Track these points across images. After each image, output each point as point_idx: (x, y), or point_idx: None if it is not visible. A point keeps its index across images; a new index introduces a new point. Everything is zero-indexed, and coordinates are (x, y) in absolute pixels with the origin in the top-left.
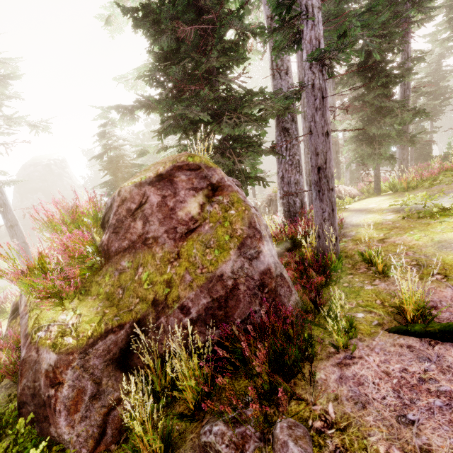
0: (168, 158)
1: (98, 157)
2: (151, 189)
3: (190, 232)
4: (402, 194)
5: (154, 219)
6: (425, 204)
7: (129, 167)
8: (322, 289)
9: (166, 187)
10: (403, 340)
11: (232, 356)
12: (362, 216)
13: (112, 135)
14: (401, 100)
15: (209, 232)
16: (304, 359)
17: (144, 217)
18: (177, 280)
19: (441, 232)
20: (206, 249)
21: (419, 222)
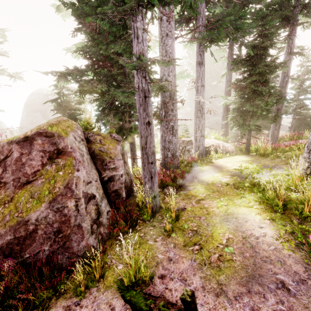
0: (52, 121)
1: (52, 101)
2: (16, 146)
3: (27, 183)
4: (257, 158)
5: (10, 169)
6: (246, 177)
7: (72, 110)
8: (127, 233)
9: (26, 147)
10: (115, 301)
11: (1, 284)
12: (211, 174)
13: (63, 87)
14: (275, 86)
15: (39, 186)
16: (54, 295)
17: (4, 166)
18: (0, 218)
19: (238, 205)
20: (30, 198)
21: (235, 191)
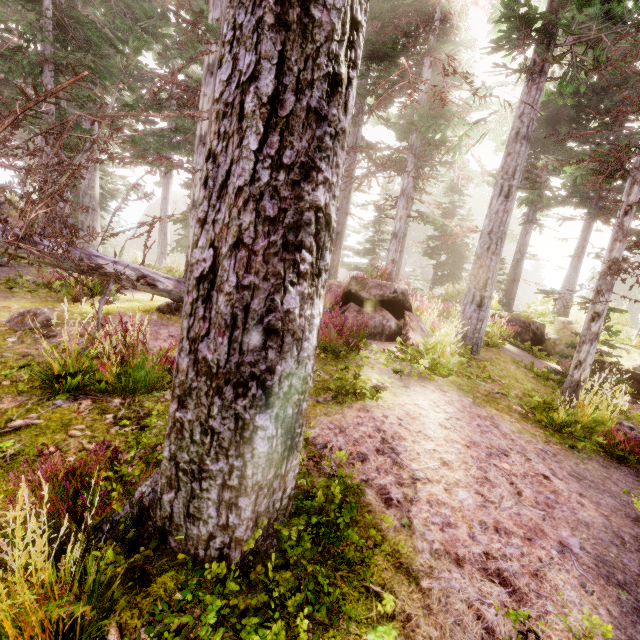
0: None
1: None
2: None
3: None
4: None
5: None
6: None
7: None
8: None
9: None
10: None
11: None
12: None
13: None
14: None
15: None
16: None
17: None
18: None
19: None
20: None
21: None
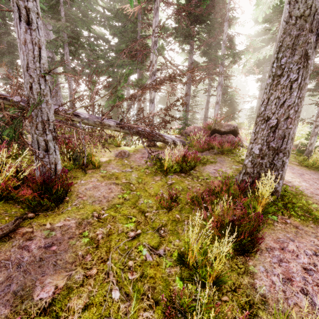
0: None
1: None
2: None
3: None
4: None
5: None
6: None
7: None
8: None
9: None
10: None
11: None
12: None
13: None
14: None
15: None
16: None
17: None
18: None
19: None
20: None
21: None
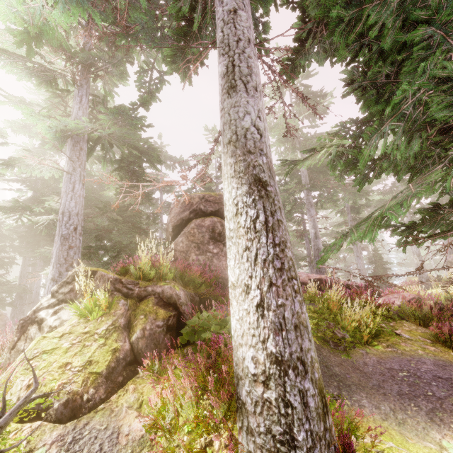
0: None
1: None
2: None
3: None
4: None
5: None
6: None
7: None
8: None
9: None
10: None
11: None
12: None
13: None
14: None
15: None
16: None
17: None
18: None
19: None
20: None
21: None
